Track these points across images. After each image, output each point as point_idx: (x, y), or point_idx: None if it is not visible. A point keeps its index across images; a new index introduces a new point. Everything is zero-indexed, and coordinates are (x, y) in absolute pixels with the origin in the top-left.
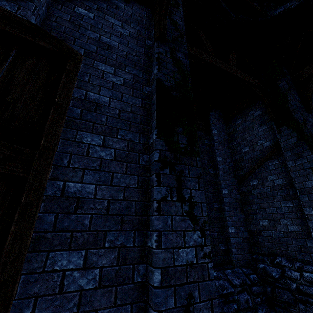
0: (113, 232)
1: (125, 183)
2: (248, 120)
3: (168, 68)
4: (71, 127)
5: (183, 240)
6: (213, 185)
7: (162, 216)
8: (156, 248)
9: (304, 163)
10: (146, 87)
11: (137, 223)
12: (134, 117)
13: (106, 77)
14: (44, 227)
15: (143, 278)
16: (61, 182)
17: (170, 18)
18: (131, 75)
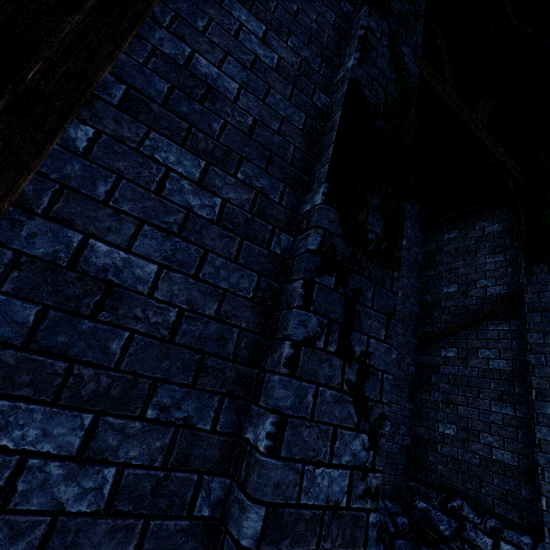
0: (173, 386)
1: (229, 282)
2: (471, 237)
3: (379, 67)
4: (137, 117)
5: (329, 447)
6: None
7: (297, 382)
8: (267, 452)
9: None
10: (322, 94)
11: (233, 379)
12: (282, 146)
13: (245, 39)
14: (2, 332)
15: (215, 510)
16: (77, 234)
17: None
18: (298, 56)
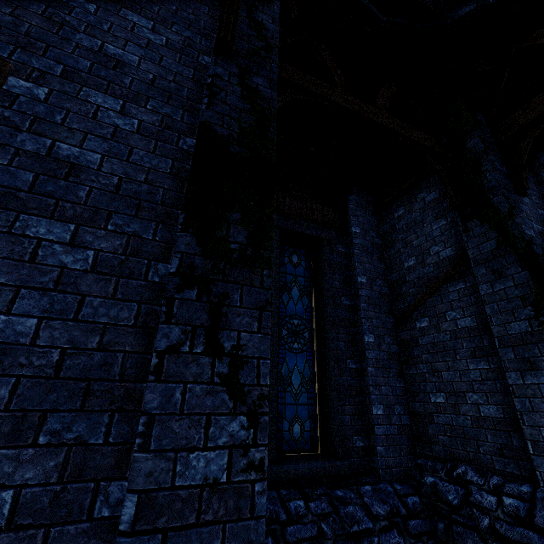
0: (62, 413)
1: (109, 316)
2: (416, 209)
3: (229, 103)
4: (6, 207)
5: (203, 433)
6: (349, 327)
7: (163, 385)
8: (138, 449)
9: (508, 287)
10: (187, 138)
11: (122, 396)
12: (151, 192)
13: (103, 117)
14: None
15: (116, 510)
16: None
17: (250, 17)
18: (158, 115)
